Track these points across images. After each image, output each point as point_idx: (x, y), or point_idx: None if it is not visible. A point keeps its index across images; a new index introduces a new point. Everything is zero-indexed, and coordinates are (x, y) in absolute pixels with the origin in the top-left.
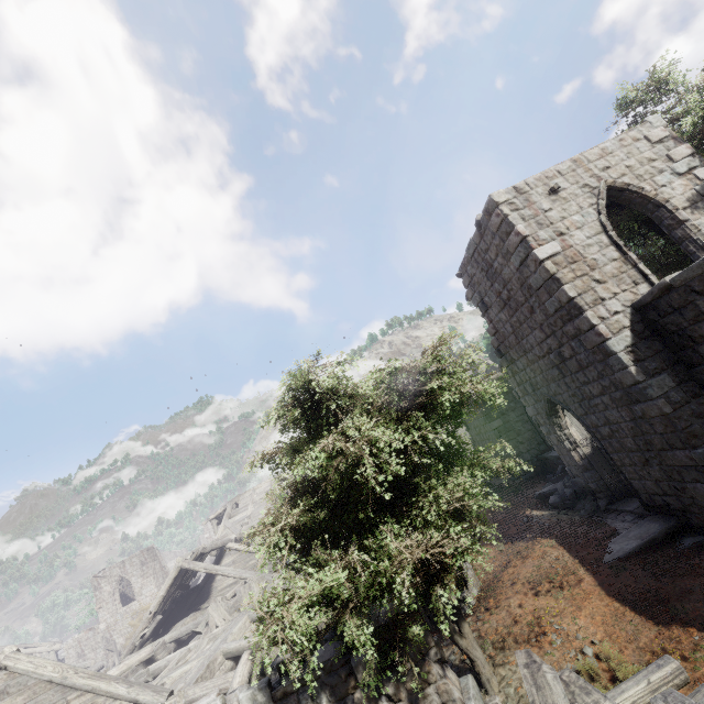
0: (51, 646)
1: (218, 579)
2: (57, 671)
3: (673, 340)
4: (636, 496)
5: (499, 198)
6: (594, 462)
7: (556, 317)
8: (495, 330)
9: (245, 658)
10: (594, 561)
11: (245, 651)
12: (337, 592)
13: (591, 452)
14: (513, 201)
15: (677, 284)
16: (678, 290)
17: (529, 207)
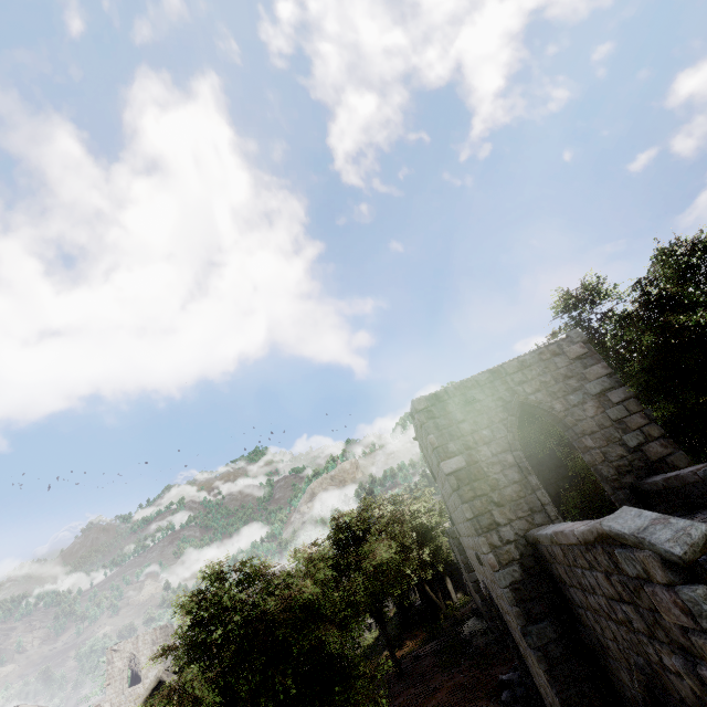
0: None
1: None
2: None
3: (555, 586)
4: None
5: (419, 405)
6: None
7: (467, 524)
8: (444, 500)
9: None
10: None
11: None
12: None
13: None
14: (431, 409)
15: (540, 541)
16: (544, 546)
17: (444, 416)
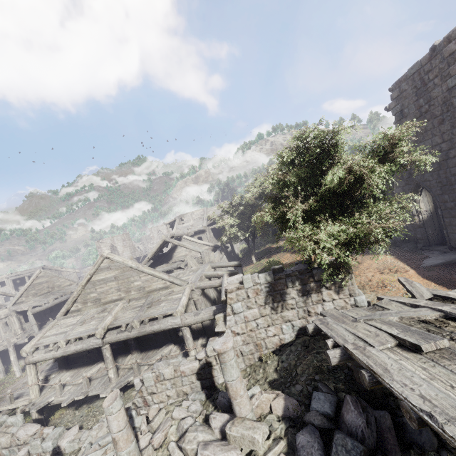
0: (74, 270)
1: (176, 252)
2: (134, 264)
3: None
4: (447, 242)
5: None
6: (426, 224)
7: None
8: None
9: (226, 275)
10: (415, 265)
11: (225, 273)
12: (340, 233)
13: (427, 218)
14: None
15: None
16: None
17: None
